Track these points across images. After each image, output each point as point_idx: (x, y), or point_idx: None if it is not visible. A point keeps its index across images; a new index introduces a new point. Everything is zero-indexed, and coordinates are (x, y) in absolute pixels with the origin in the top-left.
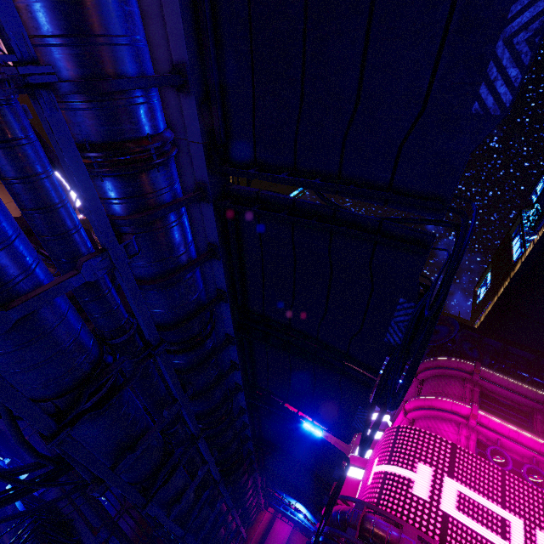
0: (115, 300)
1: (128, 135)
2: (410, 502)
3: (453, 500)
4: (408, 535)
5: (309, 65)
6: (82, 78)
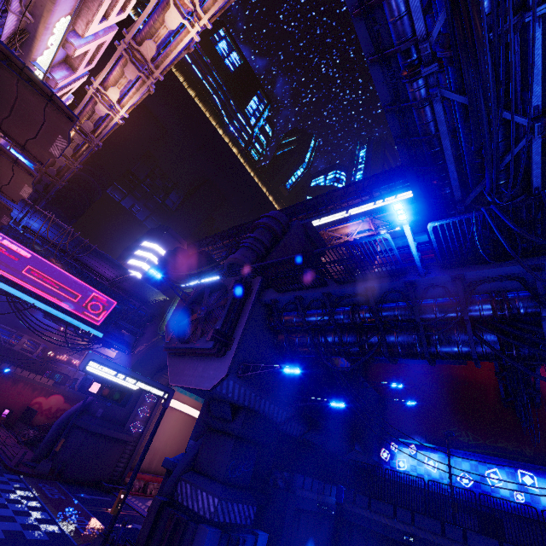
0: None
1: None
2: None
3: None
4: None
5: None
6: None
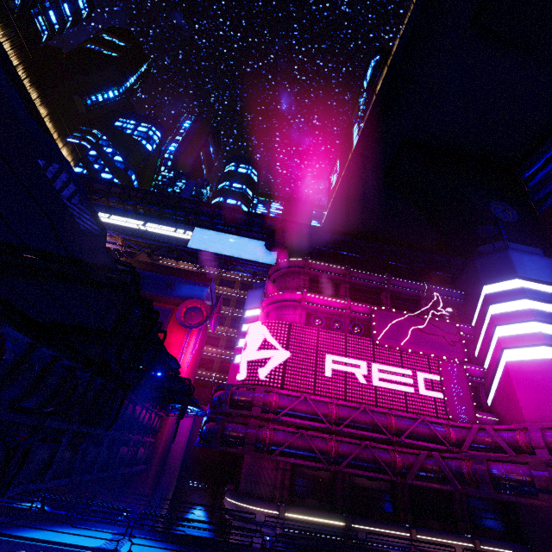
0: None
1: None
2: (262, 371)
3: (288, 359)
4: (259, 393)
5: None
6: None
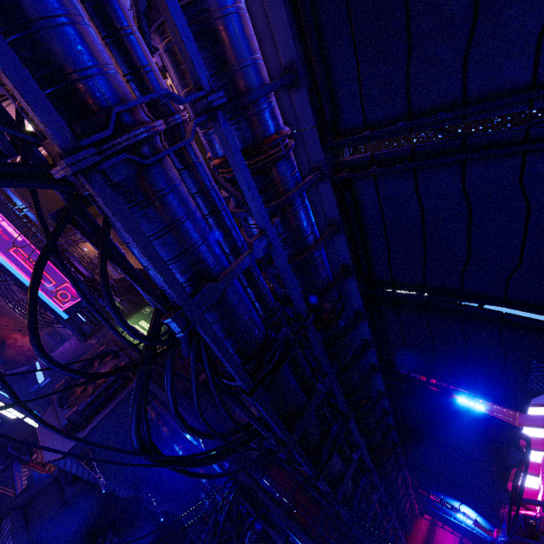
0: (264, 285)
1: (264, 135)
2: None
3: None
4: None
5: (413, 7)
6: (230, 100)
